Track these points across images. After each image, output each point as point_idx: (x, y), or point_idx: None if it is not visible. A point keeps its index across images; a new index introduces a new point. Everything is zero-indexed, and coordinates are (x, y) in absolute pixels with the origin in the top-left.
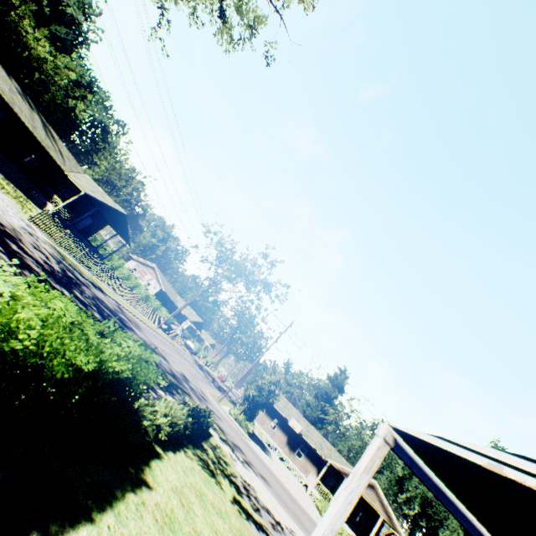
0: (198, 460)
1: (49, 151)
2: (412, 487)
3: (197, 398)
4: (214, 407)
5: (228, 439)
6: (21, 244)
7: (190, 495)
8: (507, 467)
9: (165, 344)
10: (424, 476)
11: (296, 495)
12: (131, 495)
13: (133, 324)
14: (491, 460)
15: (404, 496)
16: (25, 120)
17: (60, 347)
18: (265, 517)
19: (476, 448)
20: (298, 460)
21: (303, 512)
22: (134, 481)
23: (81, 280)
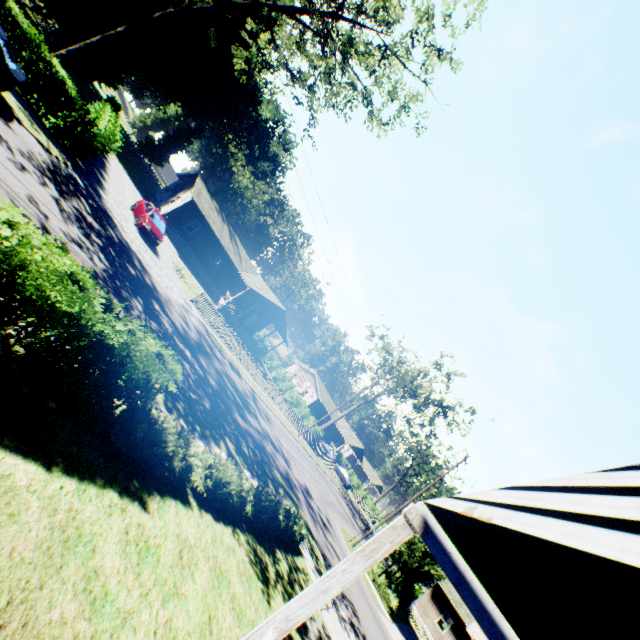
0: (250, 551)
1: (229, 253)
2: None
3: (310, 516)
4: (339, 545)
5: None
6: (166, 308)
7: (202, 560)
8: (482, 505)
9: (300, 453)
10: (483, 615)
11: None
12: (113, 493)
13: (261, 414)
14: (474, 503)
15: None
16: (215, 229)
17: (36, 273)
18: None
19: (472, 495)
20: None
21: None
22: (129, 490)
23: (217, 356)
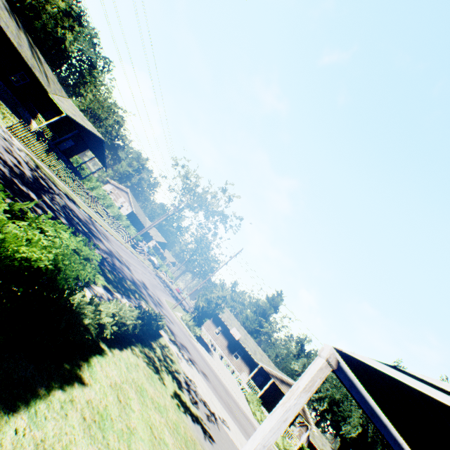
0: (144, 357)
1: (34, 70)
2: (324, 389)
3: (153, 303)
4: (168, 313)
5: (177, 340)
6: None
7: (129, 391)
8: None
9: (131, 257)
10: (361, 399)
11: (231, 389)
12: (57, 392)
13: (102, 235)
14: None
15: (317, 395)
16: (11, 36)
17: None
18: (202, 410)
19: (442, 385)
20: (235, 360)
21: (235, 403)
22: (65, 378)
23: (54, 190)
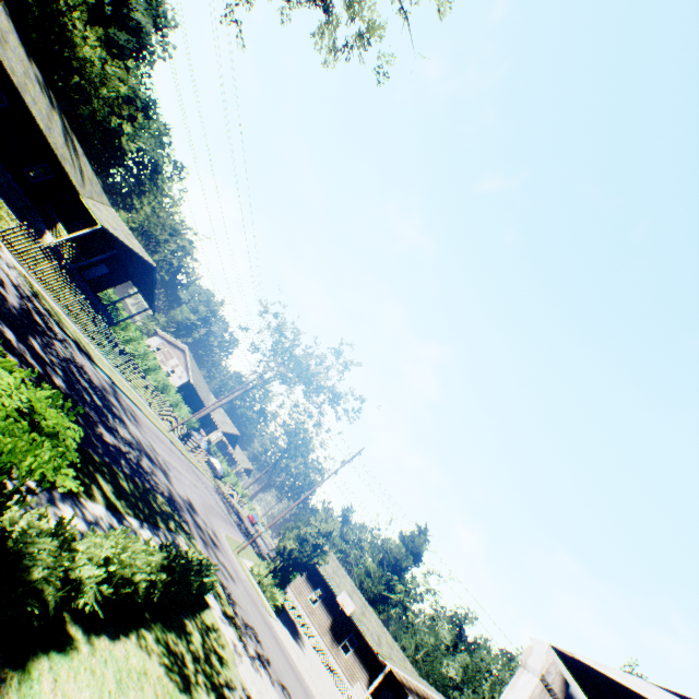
0: (163, 654)
1: (64, 163)
2: None
3: (202, 541)
4: (229, 559)
5: (237, 615)
6: None
7: None
8: None
9: (174, 455)
10: None
11: None
12: None
13: (127, 414)
14: None
15: None
16: (37, 115)
17: None
18: None
19: None
20: (343, 657)
21: None
22: None
23: (56, 333)
